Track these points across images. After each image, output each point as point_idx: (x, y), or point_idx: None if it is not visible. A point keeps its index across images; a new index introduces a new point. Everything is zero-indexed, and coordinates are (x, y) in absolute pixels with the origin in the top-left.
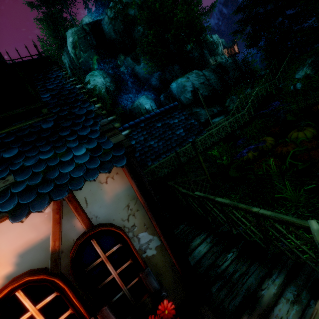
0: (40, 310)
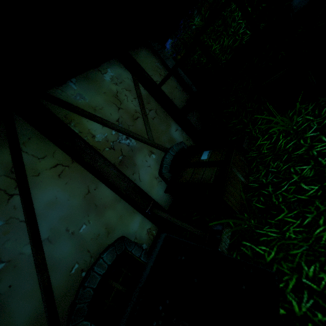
0: None
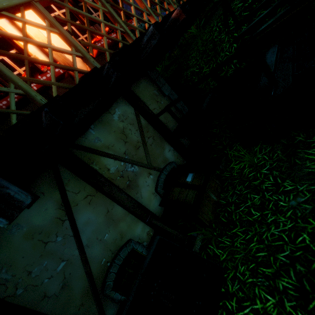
0: (62, 14)
